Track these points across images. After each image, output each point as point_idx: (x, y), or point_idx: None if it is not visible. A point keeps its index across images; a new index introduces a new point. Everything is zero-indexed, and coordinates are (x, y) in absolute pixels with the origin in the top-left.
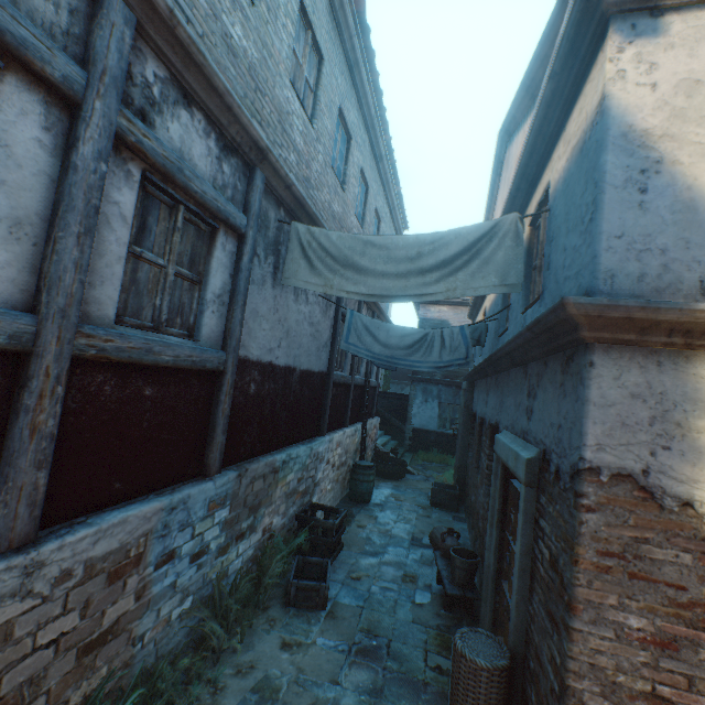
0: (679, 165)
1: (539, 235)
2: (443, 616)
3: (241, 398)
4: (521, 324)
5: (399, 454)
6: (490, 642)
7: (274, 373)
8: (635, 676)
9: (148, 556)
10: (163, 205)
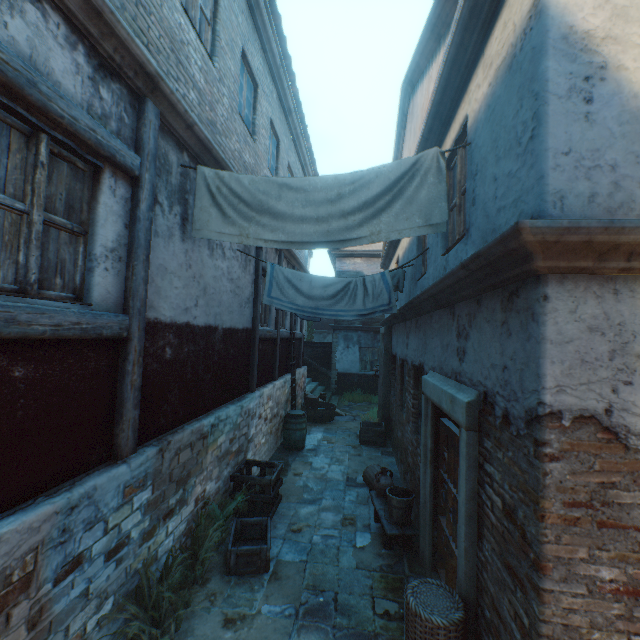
0: (624, 71)
1: (456, 174)
2: (384, 555)
3: (155, 365)
4: (443, 266)
5: (327, 398)
6: (442, 593)
7: (193, 335)
8: (610, 631)
9: (41, 573)
10: (14, 131)
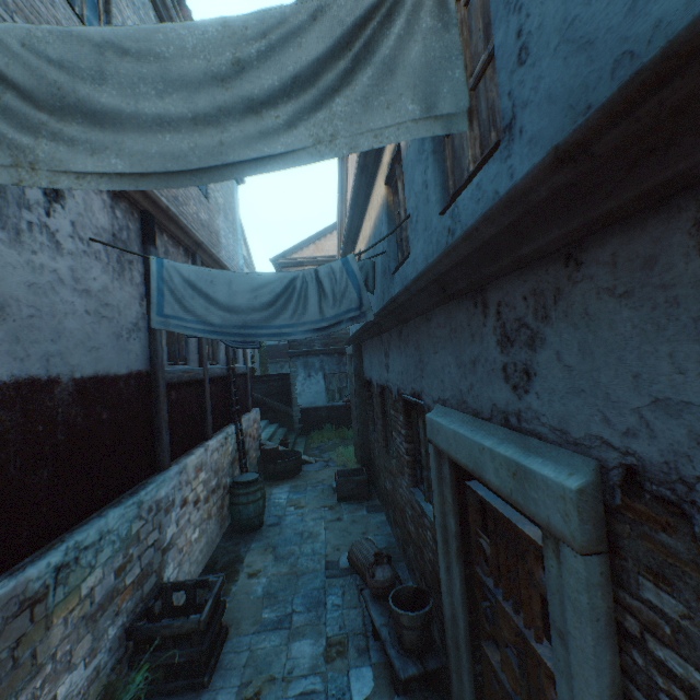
0: None
1: None
2: None
3: None
4: (446, 228)
5: (290, 443)
6: None
7: None
8: None
9: None
10: None
